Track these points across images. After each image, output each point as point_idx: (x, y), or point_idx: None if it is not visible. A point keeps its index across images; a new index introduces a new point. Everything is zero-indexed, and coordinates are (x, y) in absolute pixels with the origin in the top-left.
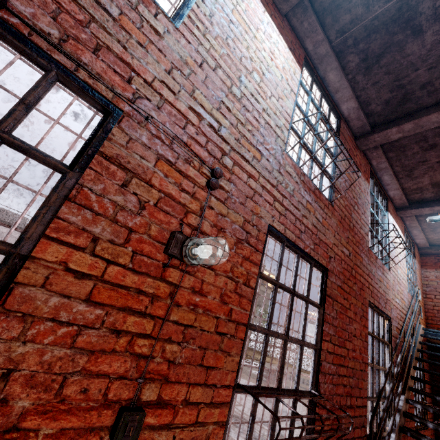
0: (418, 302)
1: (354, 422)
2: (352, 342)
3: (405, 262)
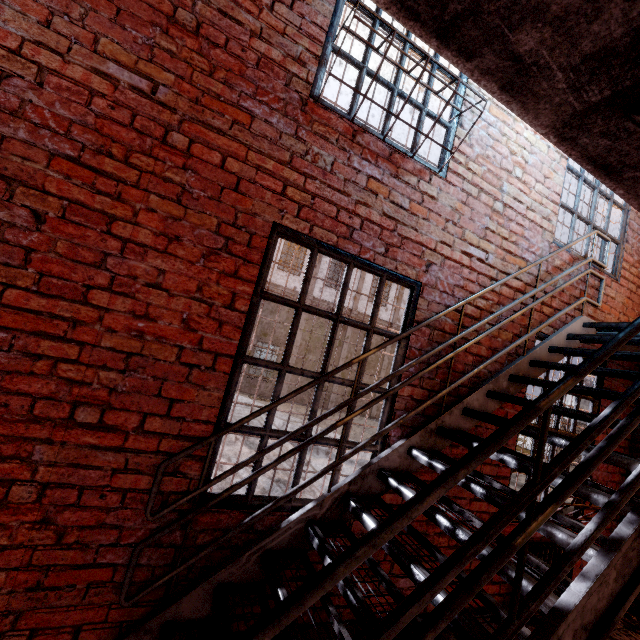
0: (588, 268)
1: (120, 459)
2: (137, 299)
3: (559, 173)
